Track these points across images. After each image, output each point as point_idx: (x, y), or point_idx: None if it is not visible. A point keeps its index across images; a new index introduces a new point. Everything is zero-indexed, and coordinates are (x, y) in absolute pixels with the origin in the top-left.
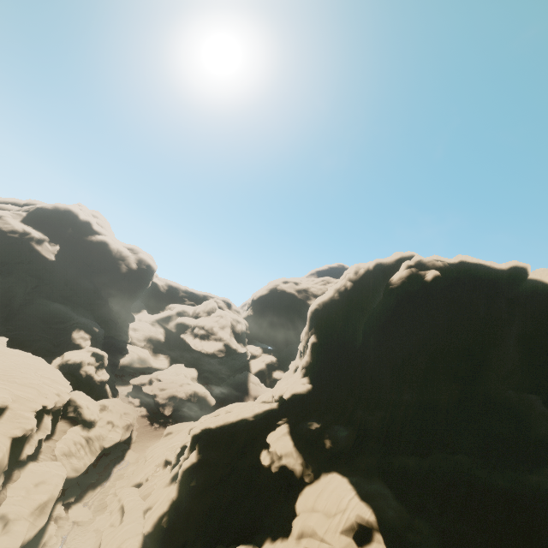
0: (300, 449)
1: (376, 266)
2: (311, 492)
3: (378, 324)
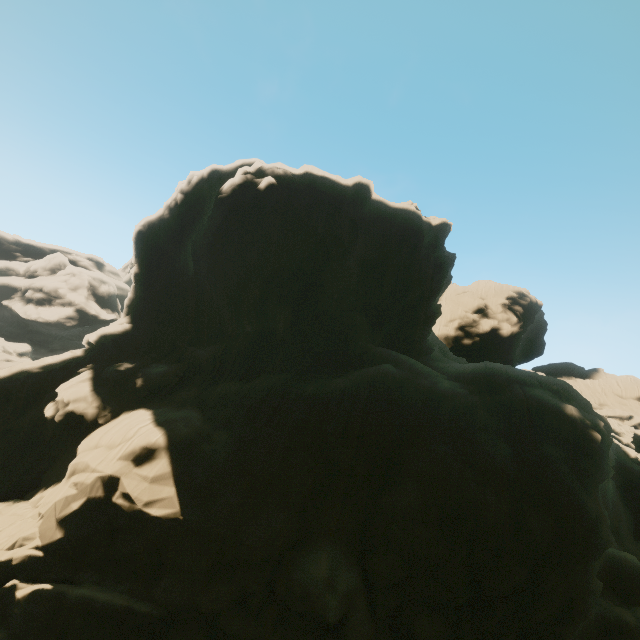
0: (101, 393)
1: (212, 173)
2: (100, 432)
3: (207, 243)
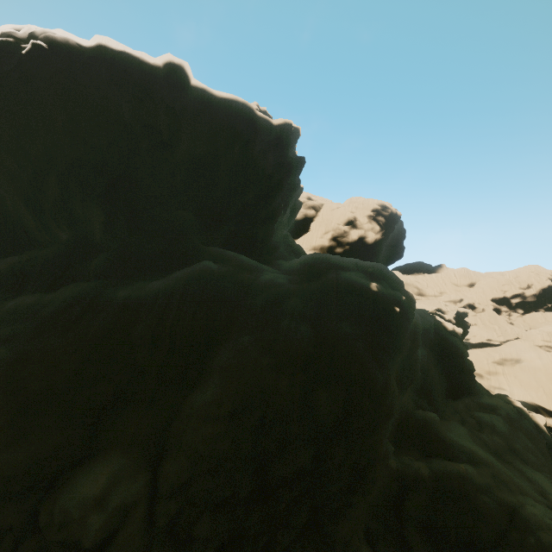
0: None
1: None
2: None
3: None
